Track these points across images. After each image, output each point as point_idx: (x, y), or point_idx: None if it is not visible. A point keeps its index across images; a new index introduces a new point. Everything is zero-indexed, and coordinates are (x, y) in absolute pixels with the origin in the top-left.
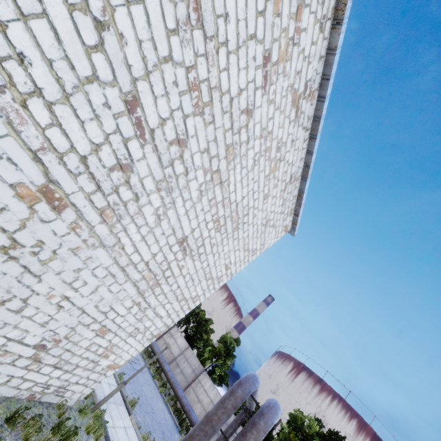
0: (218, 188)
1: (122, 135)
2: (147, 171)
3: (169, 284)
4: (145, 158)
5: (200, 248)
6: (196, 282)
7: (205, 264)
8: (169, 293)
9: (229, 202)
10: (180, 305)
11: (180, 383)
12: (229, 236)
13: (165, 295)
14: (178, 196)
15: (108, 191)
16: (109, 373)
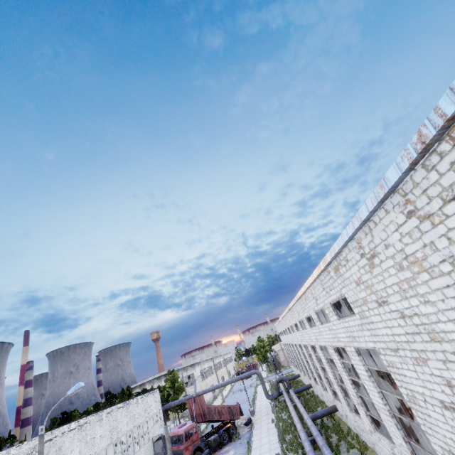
0: None
1: None
2: None
3: None
4: None
5: None
6: None
7: None
8: None
9: None
10: None
11: None
12: None
13: None
14: None
15: None
16: None
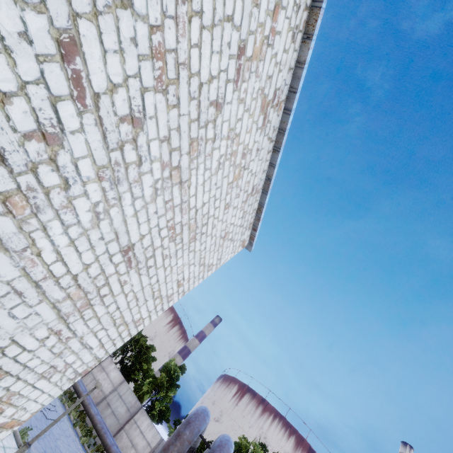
0: (177, 188)
1: (49, 89)
2: (84, 150)
3: (106, 304)
4: (83, 132)
5: (150, 260)
6: (140, 301)
7: (154, 280)
8: (104, 316)
9: (188, 208)
10: (118, 331)
11: (111, 427)
12: (184, 248)
13: (98, 320)
14: (126, 191)
15: (19, 168)
16: (3, 434)
